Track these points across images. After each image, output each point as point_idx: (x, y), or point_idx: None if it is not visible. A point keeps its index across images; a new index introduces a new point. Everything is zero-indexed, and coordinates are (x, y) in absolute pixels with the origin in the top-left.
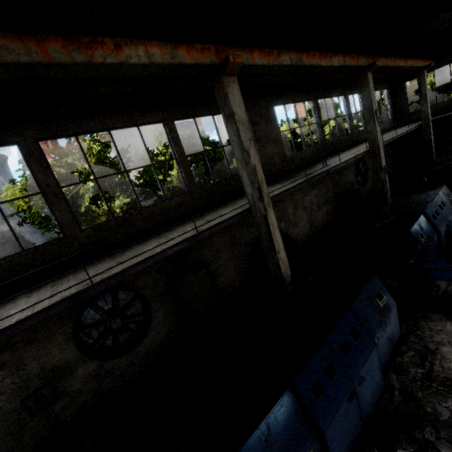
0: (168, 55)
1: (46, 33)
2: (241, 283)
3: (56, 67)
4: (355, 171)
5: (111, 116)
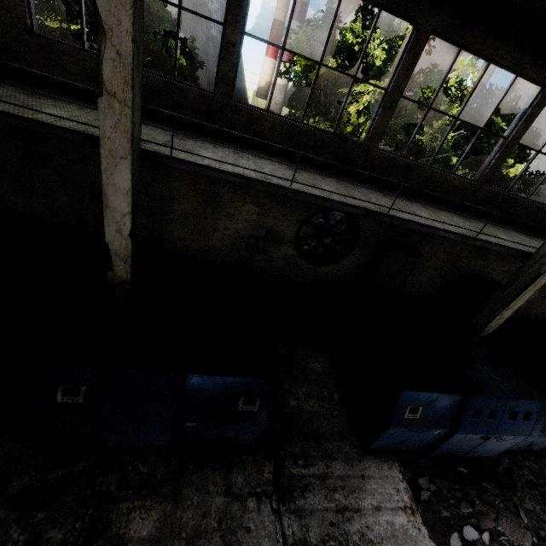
0: None
1: None
2: (418, 294)
3: None
4: None
5: (510, 46)
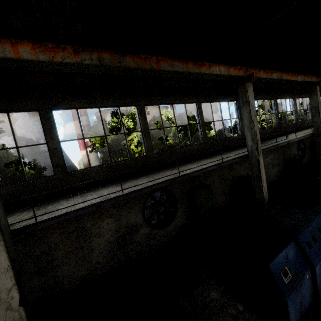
0: (226, 71)
1: (188, 60)
2: (224, 204)
3: (187, 74)
4: (297, 147)
5: (174, 97)
